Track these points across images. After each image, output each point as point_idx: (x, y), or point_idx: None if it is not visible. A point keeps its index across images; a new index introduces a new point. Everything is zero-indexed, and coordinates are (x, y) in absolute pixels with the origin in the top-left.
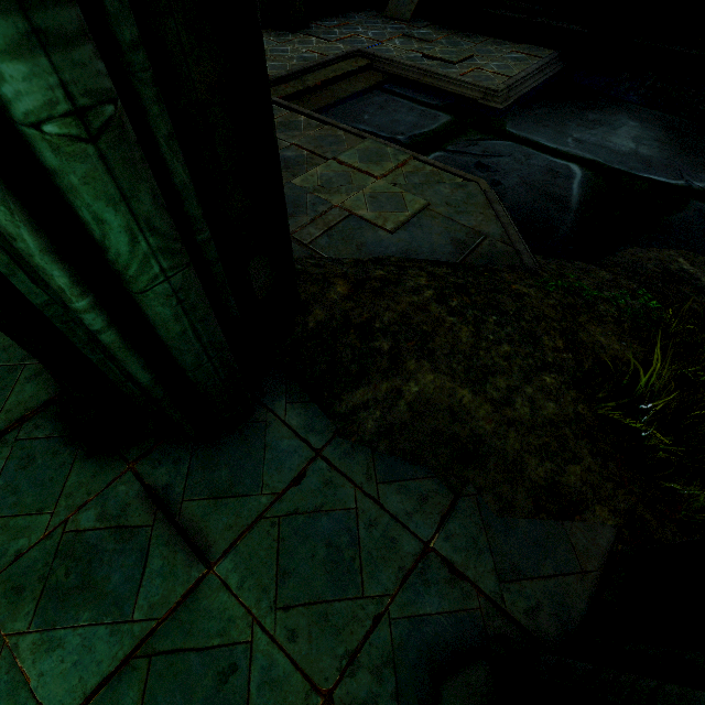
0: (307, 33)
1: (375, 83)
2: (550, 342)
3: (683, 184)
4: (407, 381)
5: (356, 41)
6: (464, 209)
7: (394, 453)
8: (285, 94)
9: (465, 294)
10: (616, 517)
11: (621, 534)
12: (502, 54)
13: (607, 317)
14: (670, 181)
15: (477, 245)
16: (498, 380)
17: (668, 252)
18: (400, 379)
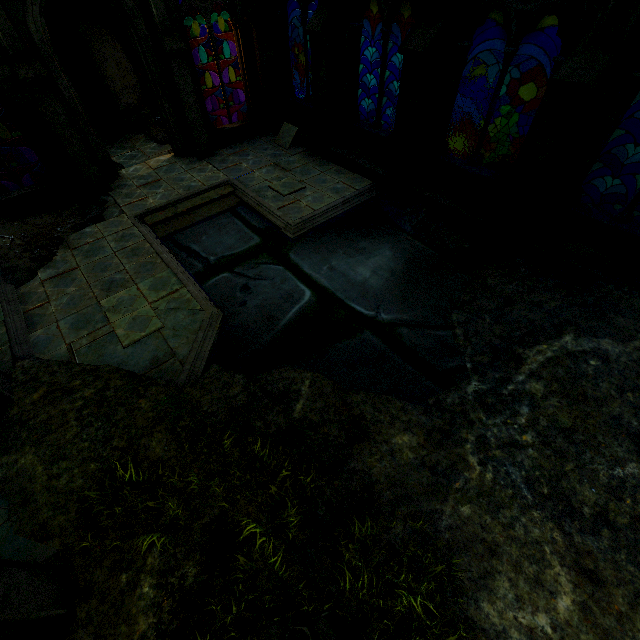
0: (209, 162)
1: (227, 208)
2: (117, 443)
3: (372, 315)
4: (22, 457)
5: (237, 169)
6: (180, 333)
7: (2, 492)
8: (156, 220)
9: (99, 406)
10: (61, 545)
11: (58, 554)
12: (331, 184)
13: (178, 428)
14: (365, 311)
15: (164, 362)
16: (64, 463)
17: (306, 374)
18: (20, 455)
